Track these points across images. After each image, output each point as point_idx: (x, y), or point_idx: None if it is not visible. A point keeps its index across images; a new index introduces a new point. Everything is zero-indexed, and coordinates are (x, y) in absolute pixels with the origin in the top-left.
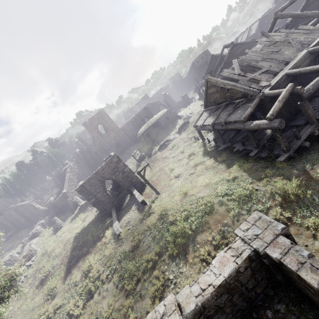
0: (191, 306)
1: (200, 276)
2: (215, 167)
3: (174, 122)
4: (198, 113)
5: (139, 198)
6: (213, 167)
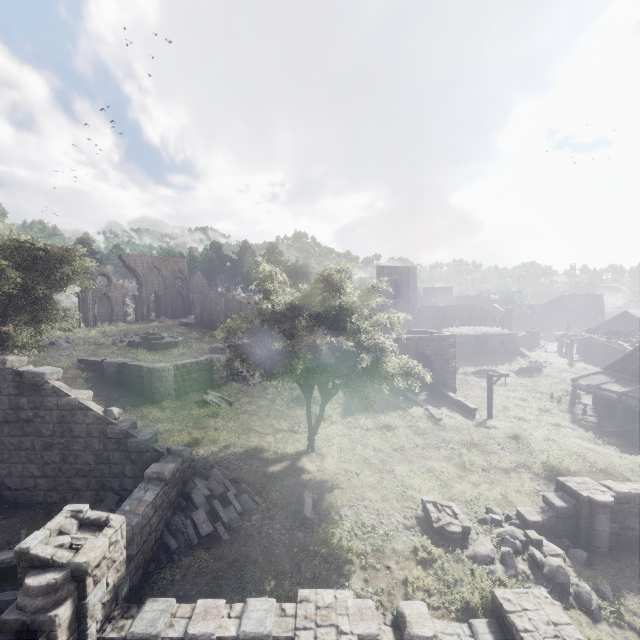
0: (623, 489)
1: (629, 483)
2: (596, 442)
3: (510, 356)
4: (560, 370)
5: (468, 403)
6: (593, 441)
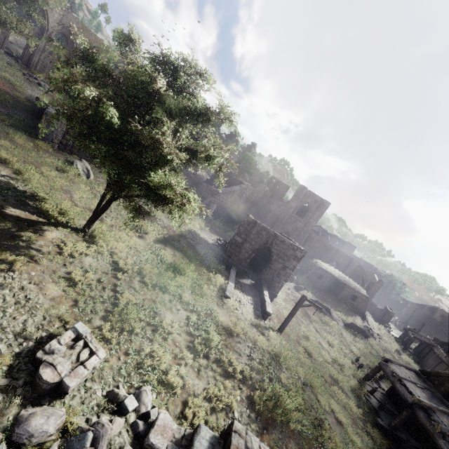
0: None
1: None
2: (356, 422)
3: (352, 311)
4: (386, 349)
5: (268, 306)
6: (354, 419)
